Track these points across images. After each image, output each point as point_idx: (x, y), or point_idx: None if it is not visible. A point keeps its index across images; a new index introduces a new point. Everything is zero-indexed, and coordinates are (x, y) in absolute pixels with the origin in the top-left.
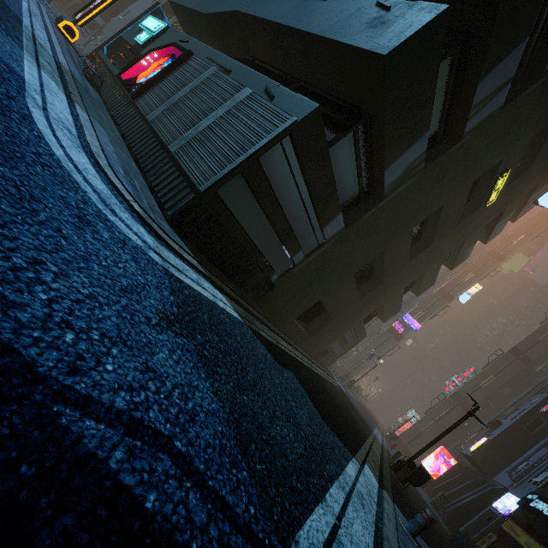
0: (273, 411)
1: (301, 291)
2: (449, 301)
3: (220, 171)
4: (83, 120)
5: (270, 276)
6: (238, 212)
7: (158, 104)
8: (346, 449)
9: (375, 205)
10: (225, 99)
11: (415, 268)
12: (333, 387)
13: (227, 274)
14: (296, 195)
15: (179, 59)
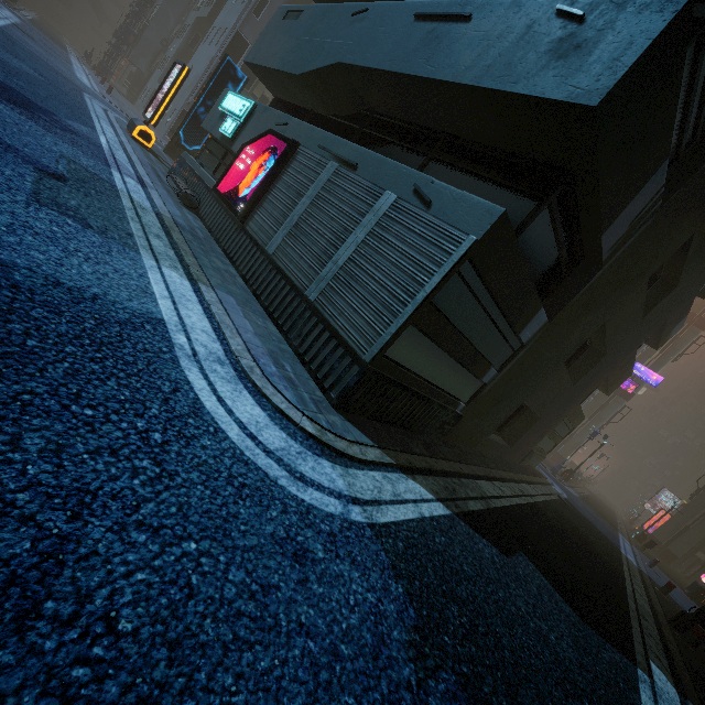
0: (549, 696)
1: (495, 407)
2: (703, 329)
3: (385, 330)
4: (216, 310)
5: (455, 407)
6: (411, 362)
7: (275, 227)
8: (624, 657)
9: (589, 279)
10: (362, 213)
11: (652, 321)
12: (555, 509)
13: (405, 428)
14: (481, 314)
15: (284, 157)
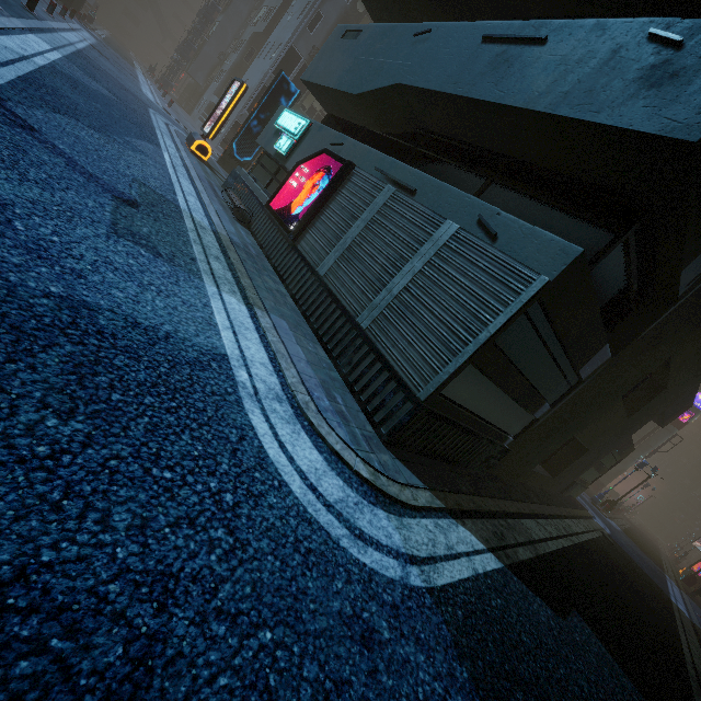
0: None
1: (544, 440)
2: None
3: (442, 368)
4: (271, 338)
5: (502, 441)
6: (464, 399)
7: (327, 248)
8: None
9: (661, 314)
10: (420, 241)
11: None
12: (601, 549)
13: (450, 462)
14: (542, 352)
15: (339, 178)
